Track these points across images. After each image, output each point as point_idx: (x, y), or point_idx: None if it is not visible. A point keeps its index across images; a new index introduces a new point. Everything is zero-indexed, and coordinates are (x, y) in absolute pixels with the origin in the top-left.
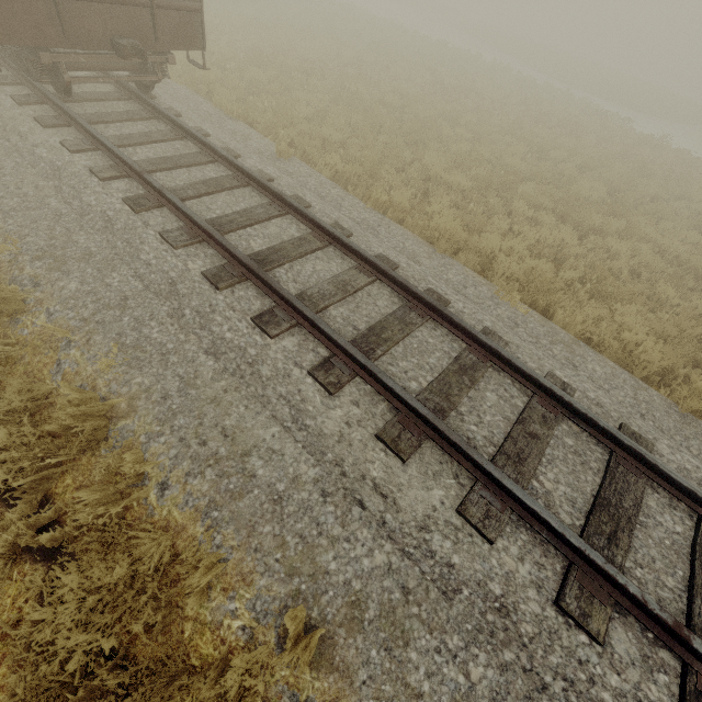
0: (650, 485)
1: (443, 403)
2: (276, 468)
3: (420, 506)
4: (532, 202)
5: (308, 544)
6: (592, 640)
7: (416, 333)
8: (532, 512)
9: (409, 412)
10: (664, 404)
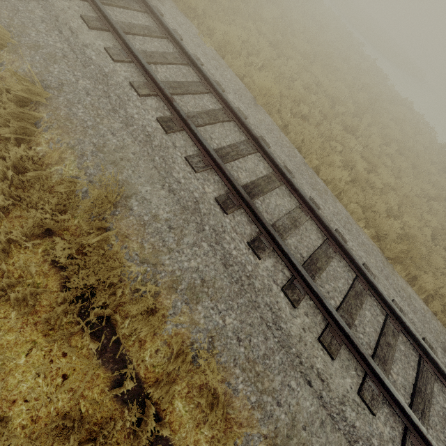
0: (211, 96)
1: (126, 28)
2: (22, 4)
3: (88, 40)
4: (261, 32)
5: (25, 25)
6: (138, 95)
7: (133, 12)
8: (137, 58)
9: (104, 19)
10: (251, 98)
